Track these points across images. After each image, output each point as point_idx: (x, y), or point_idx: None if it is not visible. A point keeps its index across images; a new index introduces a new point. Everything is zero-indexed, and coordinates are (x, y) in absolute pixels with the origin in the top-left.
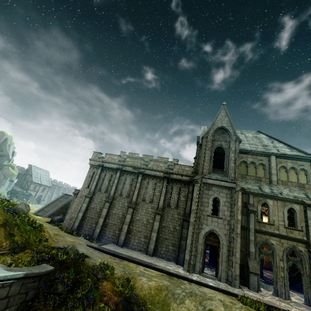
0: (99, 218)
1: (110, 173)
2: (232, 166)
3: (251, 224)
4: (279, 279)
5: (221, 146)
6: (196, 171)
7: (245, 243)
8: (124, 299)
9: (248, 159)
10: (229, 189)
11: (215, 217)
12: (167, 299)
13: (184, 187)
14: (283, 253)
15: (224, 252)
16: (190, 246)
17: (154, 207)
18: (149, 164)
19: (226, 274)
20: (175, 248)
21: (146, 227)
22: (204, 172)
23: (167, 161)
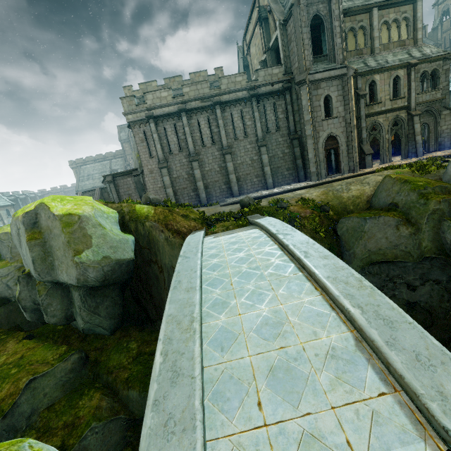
0: (197, 183)
1: (170, 123)
2: (339, 44)
3: (362, 111)
4: (385, 150)
5: (318, 13)
6: (286, 70)
7: (357, 133)
8: (314, 208)
9: (345, 25)
10: (339, 78)
11: (330, 119)
12: (336, 195)
13: (279, 100)
14: (388, 127)
15: (343, 150)
16: (314, 158)
17: (252, 141)
18: (222, 86)
19: (348, 167)
20: (291, 171)
21: (253, 167)
22: (308, 66)
23: (207, 75)
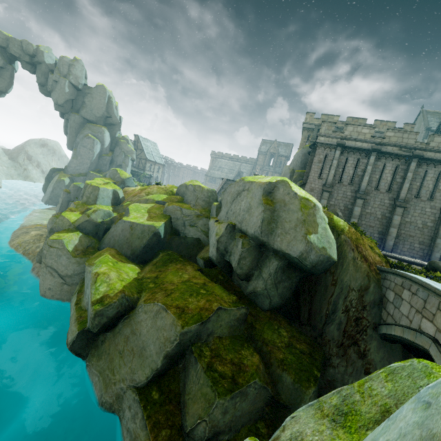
0: (351, 219)
1: (355, 157)
2: None
3: None
4: None
5: None
6: None
7: None
8: None
9: None
10: None
11: None
12: None
13: None
14: None
15: None
16: None
17: (435, 206)
18: (431, 142)
19: None
20: None
21: (422, 232)
22: None
23: (394, 127)
